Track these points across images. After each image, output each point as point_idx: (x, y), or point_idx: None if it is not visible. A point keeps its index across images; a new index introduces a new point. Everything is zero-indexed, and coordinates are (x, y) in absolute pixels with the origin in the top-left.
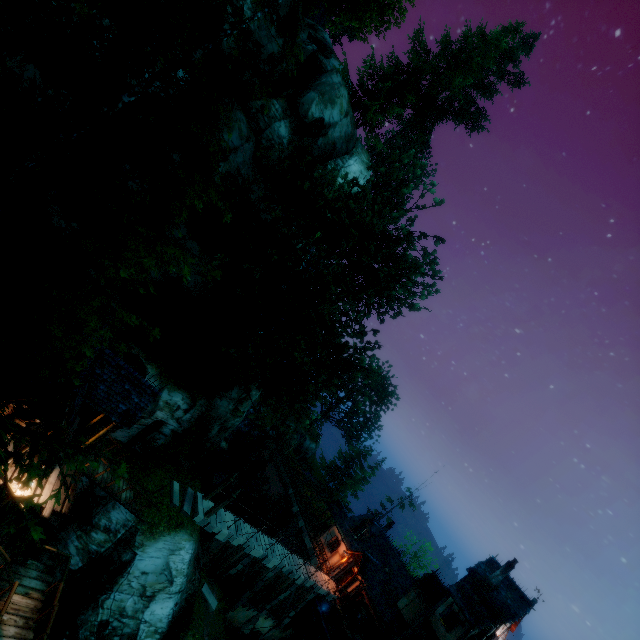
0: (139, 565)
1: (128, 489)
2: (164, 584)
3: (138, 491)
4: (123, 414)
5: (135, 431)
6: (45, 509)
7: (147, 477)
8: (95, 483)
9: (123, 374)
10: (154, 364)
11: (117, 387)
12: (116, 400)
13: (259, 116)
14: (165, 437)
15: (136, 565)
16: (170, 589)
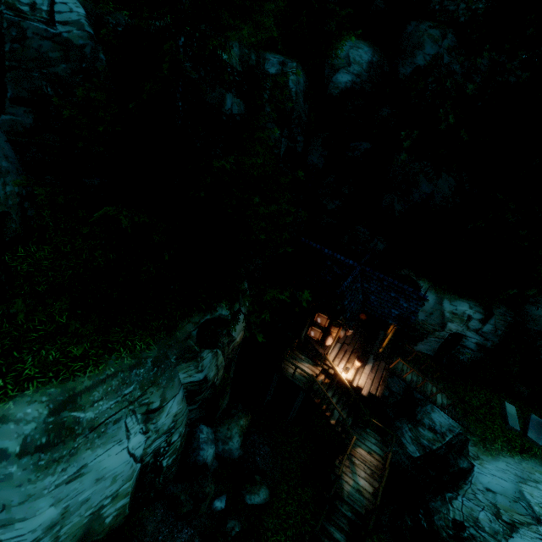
0: (480, 478)
1: (437, 393)
2: (524, 516)
3: (449, 397)
4: (397, 318)
5: (435, 344)
6: (363, 390)
7: (467, 392)
8: (405, 382)
9: (385, 285)
10: (424, 279)
11: (384, 296)
12: (387, 306)
13: (444, 5)
14: (472, 352)
15: (477, 477)
16: (537, 527)
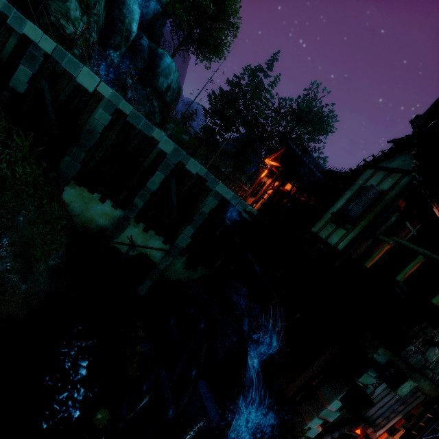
0: None
1: None
2: None
3: None
4: None
5: None
6: None
7: None
8: None
9: None
10: None
11: None
12: None
13: None
14: None
15: None
16: None
